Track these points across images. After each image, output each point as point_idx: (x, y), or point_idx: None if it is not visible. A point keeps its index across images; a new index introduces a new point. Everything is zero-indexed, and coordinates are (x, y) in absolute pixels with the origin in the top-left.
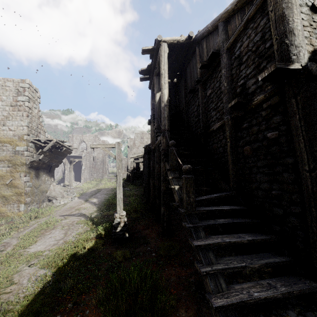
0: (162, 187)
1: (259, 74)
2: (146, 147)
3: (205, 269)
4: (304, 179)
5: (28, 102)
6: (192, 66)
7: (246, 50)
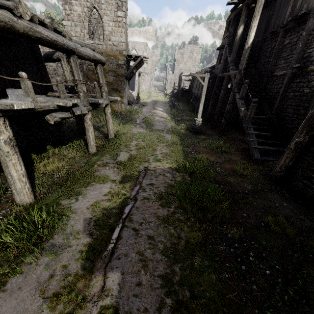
0: (227, 108)
1: None
2: (209, 71)
3: (251, 139)
4: (307, 114)
5: (125, 17)
6: (283, 2)
7: None
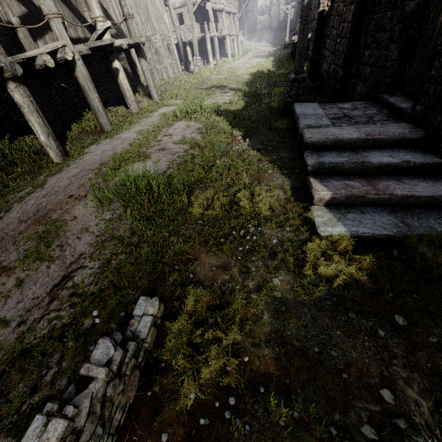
0: None
1: None
2: None
3: None
4: None
5: None
6: None
7: None
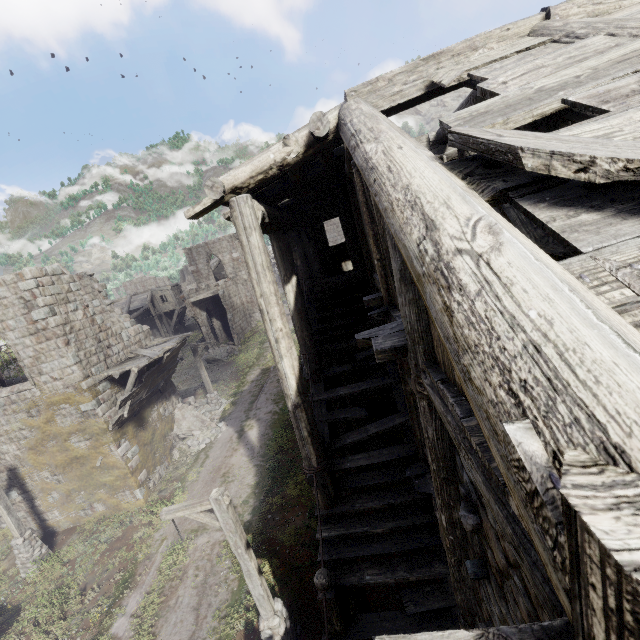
0: None
1: None
2: None
3: None
4: None
5: (54, 315)
6: None
7: (498, 581)
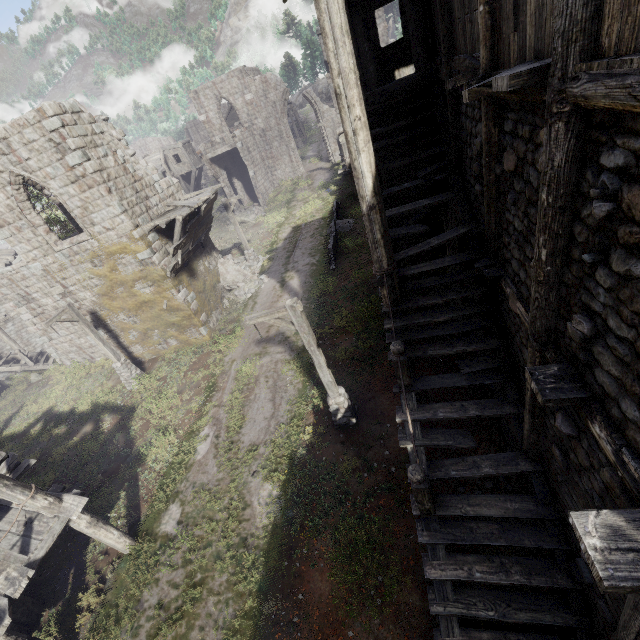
0: None
1: (633, 383)
2: None
3: (435, 608)
4: (620, 636)
5: (88, 159)
6: None
7: (630, 242)
